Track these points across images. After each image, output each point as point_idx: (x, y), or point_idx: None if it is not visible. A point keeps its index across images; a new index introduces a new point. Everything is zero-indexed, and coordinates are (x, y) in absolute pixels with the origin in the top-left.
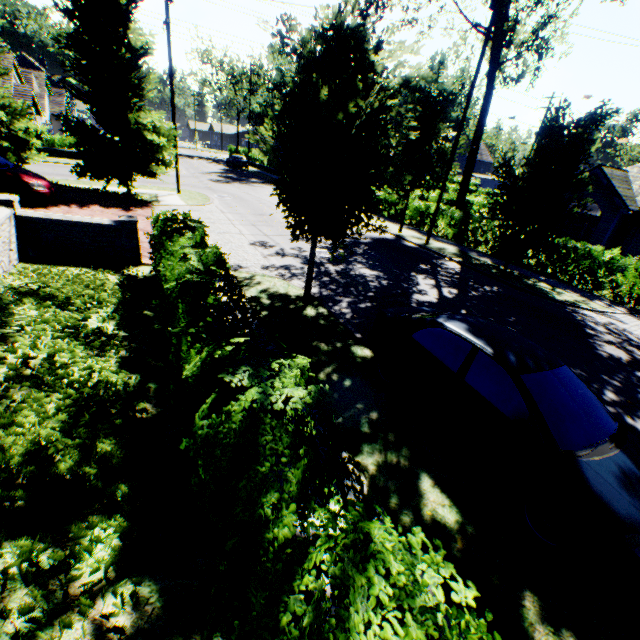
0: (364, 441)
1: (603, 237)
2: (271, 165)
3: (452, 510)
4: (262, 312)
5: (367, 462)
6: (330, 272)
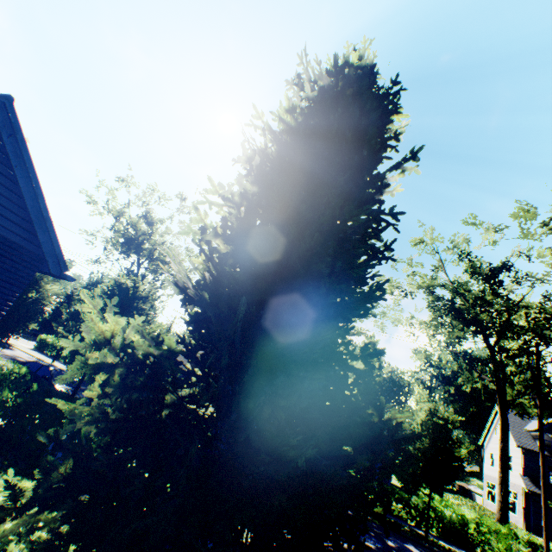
0: None
1: None
2: None
3: None
4: None
5: None
6: None
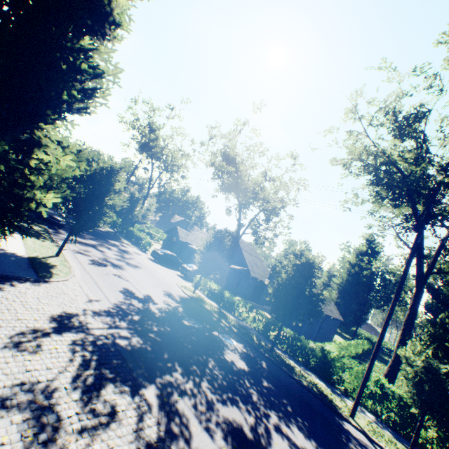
0: None
1: (175, 248)
2: None
3: None
4: None
5: None
6: None
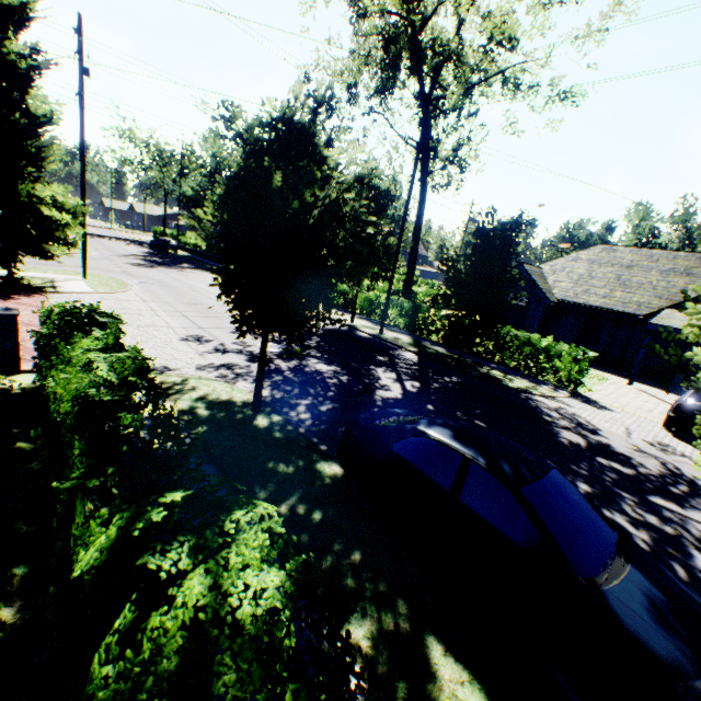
0: (350, 602)
1: (533, 325)
2: (205, 250)
3: (474, 688)
4: (199, 427)
5: (358, 636)
6: (282, 369)
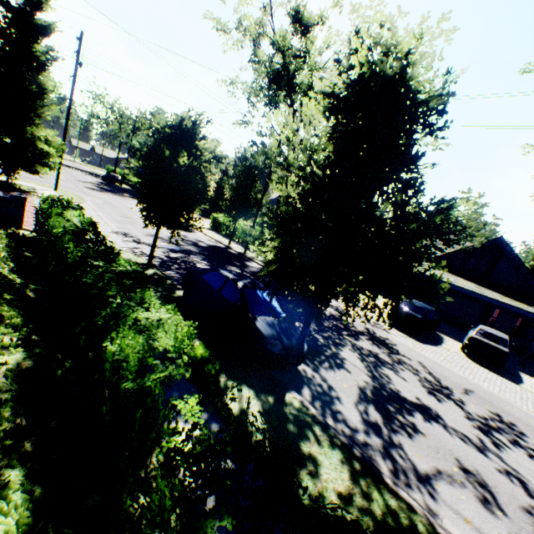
0: None
1: None
2: None
3: None
4: None
5: None
6: (171, 256)
